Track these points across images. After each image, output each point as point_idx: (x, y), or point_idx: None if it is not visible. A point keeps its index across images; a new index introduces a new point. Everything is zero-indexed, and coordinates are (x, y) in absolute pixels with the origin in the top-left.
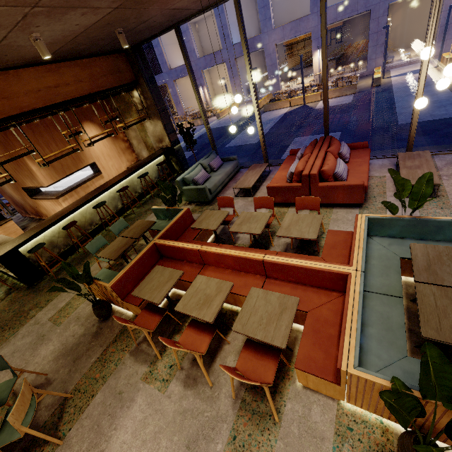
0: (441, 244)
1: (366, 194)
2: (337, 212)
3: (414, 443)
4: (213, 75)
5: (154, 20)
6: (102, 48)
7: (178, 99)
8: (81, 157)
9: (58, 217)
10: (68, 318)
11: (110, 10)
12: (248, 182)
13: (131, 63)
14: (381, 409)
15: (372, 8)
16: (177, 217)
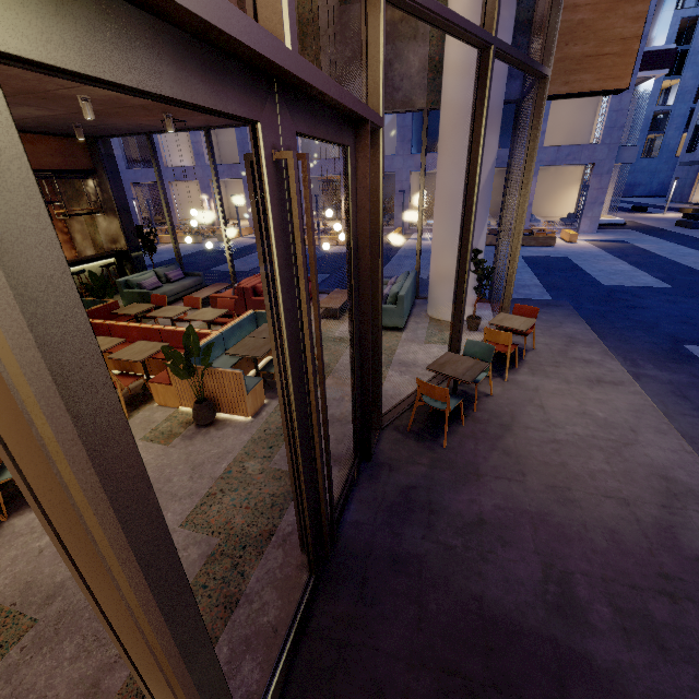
0: None
1: None
2: None
3: (197, 400)
4: (231, 190)
5: (120, 126)
6: (55, 130)
7: (172, 206)
8: None
9: None
10: None
11: (67, 113)
12: (201, 295)
13: (92, 152)
14: (195, 398)
15: (396, 171)
16: (100, 305)
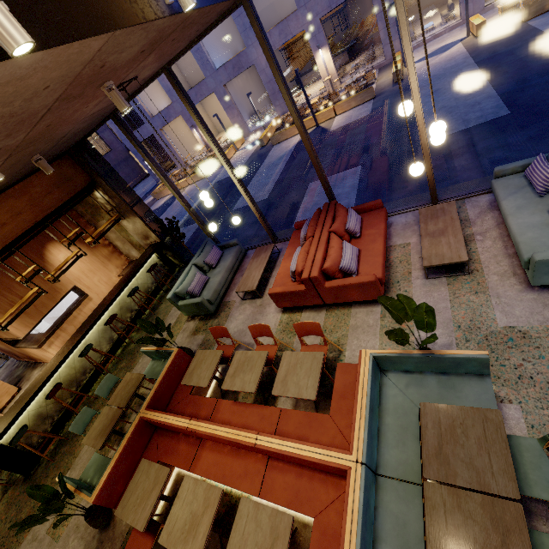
0: (465, 379)
1: (389, 278)
2: (356, 313)
3: None
4: (207, 107)
5: (76, 129)
6: (31, 169)
7: (172, 150)
8: (56, 286)
9: (37, 388)
10: (67, 527)
11: (2, 162)
12: (252, 280)
13: (80, 164)
14: None
15: None
16: (166, 368)
